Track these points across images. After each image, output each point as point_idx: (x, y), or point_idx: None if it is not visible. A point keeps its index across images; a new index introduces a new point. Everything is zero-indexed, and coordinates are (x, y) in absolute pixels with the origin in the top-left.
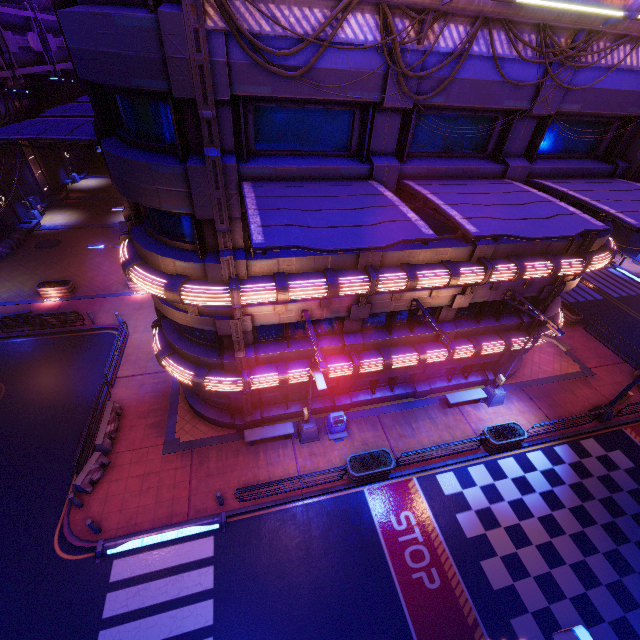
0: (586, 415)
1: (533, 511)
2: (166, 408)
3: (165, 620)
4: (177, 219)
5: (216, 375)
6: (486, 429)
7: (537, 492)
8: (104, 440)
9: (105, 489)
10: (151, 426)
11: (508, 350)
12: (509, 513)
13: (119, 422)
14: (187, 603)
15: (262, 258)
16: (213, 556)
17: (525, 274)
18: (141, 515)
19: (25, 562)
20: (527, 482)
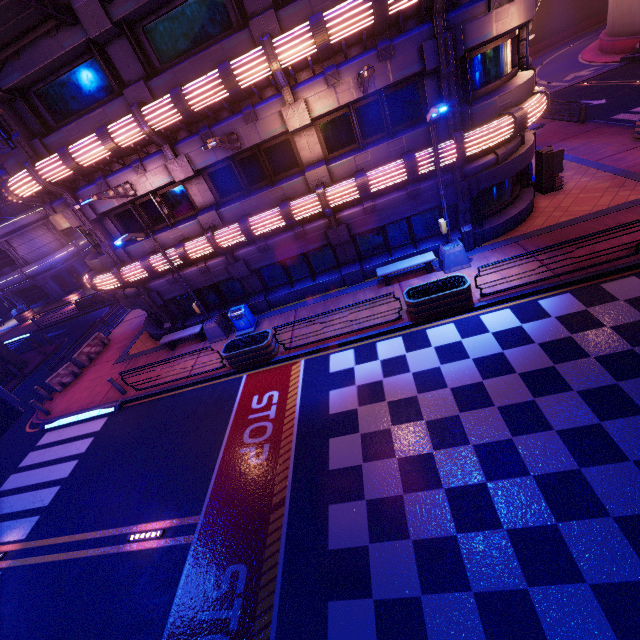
0: (596, 234)
1: (449, 381)
2: (135, 335)
3: (45, 471)
4: (1, 129)
5: (102, 274)
6: (406, 290)
7: (471, 358)
8: (80, 356)
9: (69, 389)
10: (119, 348)
11: (414, 170)
12: (407, 385)
13: (104, 348)
14: (63, 461)
15: (52, 134)
16: (98, 431)
17: (331, 27)
18: (75, 403)
19: (10, 433)
20: (460, 348)
